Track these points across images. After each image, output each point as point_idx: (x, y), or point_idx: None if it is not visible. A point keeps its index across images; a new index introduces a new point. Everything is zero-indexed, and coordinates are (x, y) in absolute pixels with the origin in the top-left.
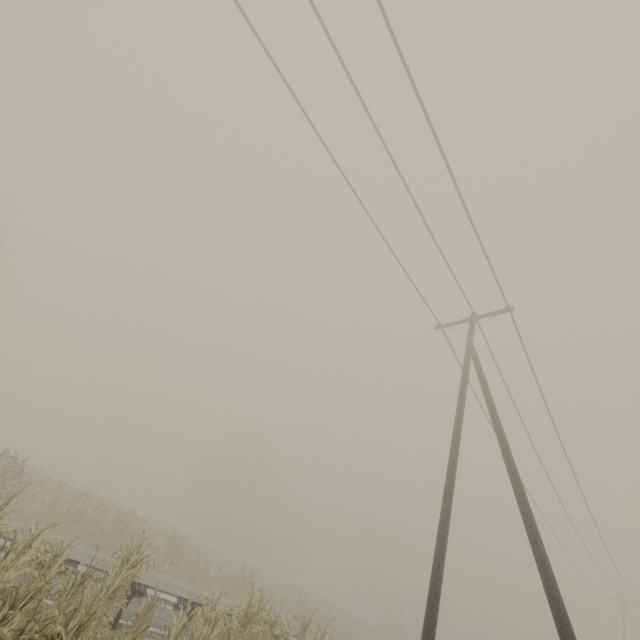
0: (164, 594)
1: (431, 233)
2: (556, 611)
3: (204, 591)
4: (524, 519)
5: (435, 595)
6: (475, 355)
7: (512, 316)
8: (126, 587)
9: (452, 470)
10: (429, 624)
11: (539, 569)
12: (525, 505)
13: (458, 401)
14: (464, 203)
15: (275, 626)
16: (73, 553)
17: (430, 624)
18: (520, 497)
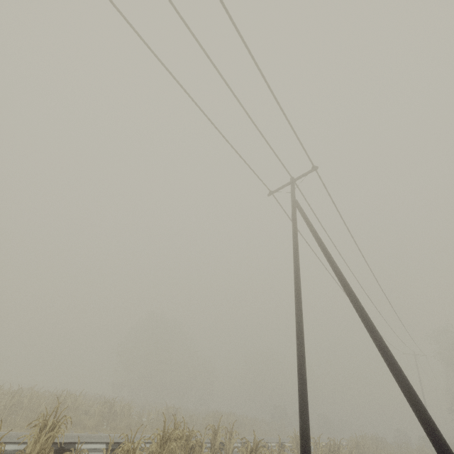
0: (93, 445)
1: (250, 118)
2: (386, 357)
3: (138, 434)
4: (353, 303)
5: (302, 376)
6: (298, 205)
7: (318, 173)
8: (48, 449)
9: (298, 286)
10: (302, 397)
11: (369, 333)
12: (351, 293)
13: (293, 238)
14: (269, 85)
15: (190, 439)
16: (9, 438)
17: (303, 397)
18: (347, 289)
